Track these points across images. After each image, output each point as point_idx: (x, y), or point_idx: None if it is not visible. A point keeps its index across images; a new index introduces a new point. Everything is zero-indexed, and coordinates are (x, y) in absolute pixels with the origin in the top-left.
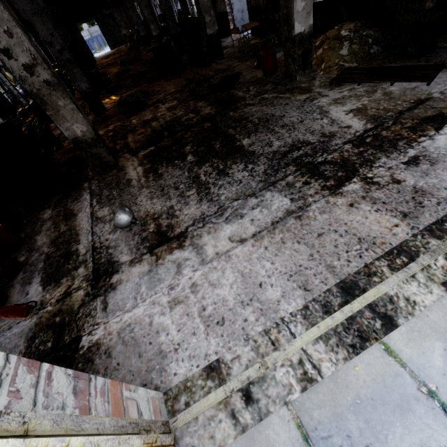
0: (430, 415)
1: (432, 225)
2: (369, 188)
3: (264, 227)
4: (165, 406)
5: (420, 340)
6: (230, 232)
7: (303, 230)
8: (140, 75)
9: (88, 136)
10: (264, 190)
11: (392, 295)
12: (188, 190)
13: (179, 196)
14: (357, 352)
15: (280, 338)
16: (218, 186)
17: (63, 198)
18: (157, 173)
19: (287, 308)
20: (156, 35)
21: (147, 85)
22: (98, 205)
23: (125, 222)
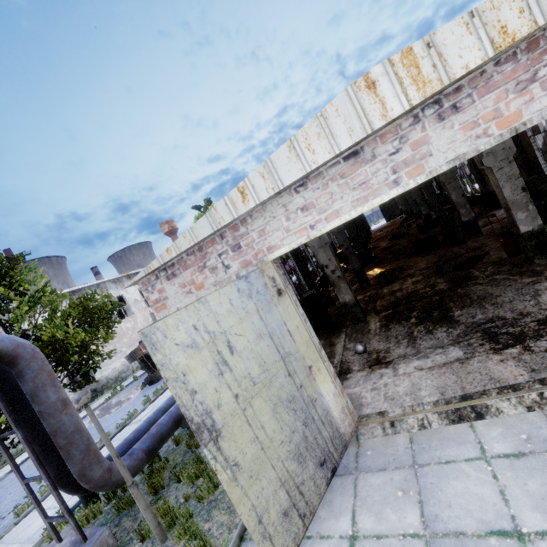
0: (472, 448)
1: (546, 378)
2: (523, 352)
3: (437, 364)
4: (357, 419)
5: (491, 426)
6: (416, 364)
7: (460, 369)
8: (403, 250)
9: (351, 302)
10: (450, 345)
11: (488, 404)
12: (402, 339)
13: (396, 342)
14: (454, 423)
15: (417, 409)
16: (422, 339)
17: (330, 335)
18: (388, 327)
19: (427, 399)
20: (426, 213)
21: (405, 260)
22: (348, 341)
23: (360, 350)
